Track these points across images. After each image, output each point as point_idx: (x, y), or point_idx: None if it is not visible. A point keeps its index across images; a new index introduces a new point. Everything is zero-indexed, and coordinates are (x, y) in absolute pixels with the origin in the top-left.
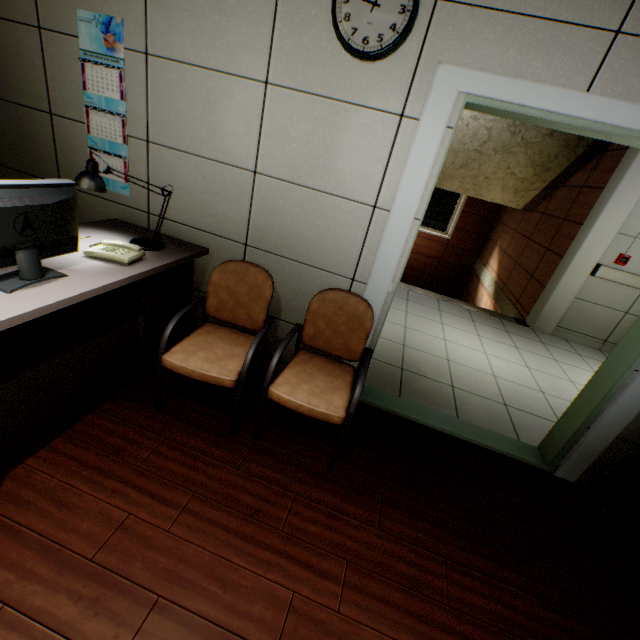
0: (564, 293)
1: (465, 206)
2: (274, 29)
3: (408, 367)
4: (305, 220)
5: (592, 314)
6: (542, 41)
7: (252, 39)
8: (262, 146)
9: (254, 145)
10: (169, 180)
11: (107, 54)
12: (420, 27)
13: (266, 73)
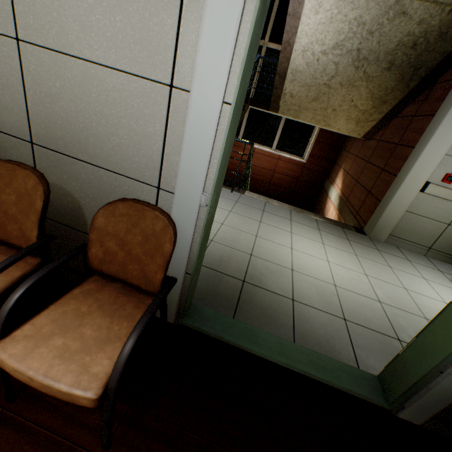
0: (397, 207)
1: (318, 137)
2: None
3: (250, 279)
4: (90, 108)
5: (420, 225)
6: None
7: None
8: None
9: None
10: None
11: None
12: None
13: None
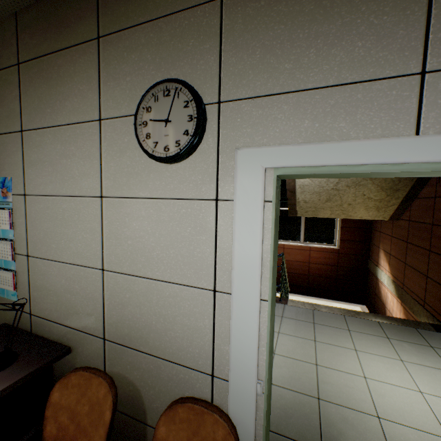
0: None
1: (342, 223)
2: (101, 158)
3: None
4: (151, 310)
5: None
6: (336, 104)
7: (88, 168)
8: (105, 246)
9: (99, 246)
10: (43, 284)
11: (3, 200)
12: (212, 126)
13: (100, 189)
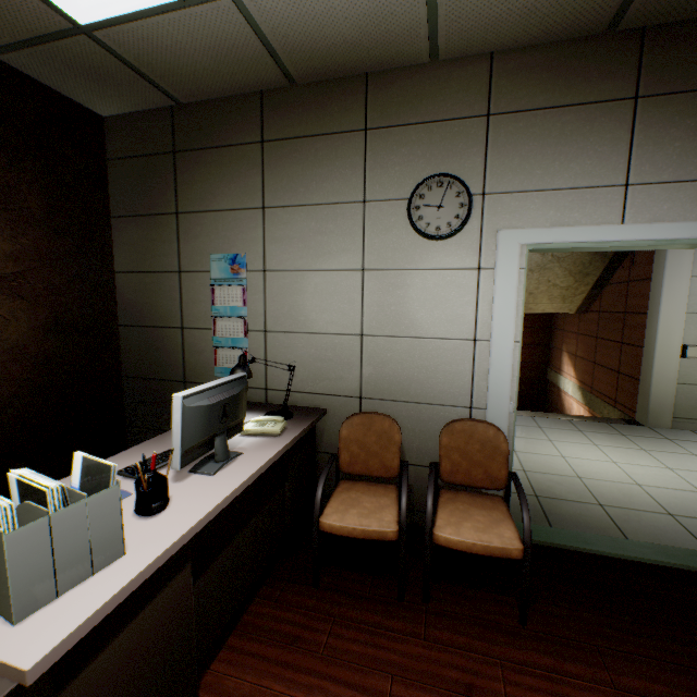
0: (663, 381)
1: None
2: (364, 235)
3: (541, 493)
4: (413, 364)
5: None
6: (572, 201)
7: (348, 245)
8: (365, 314)
9: (358, 315)
10: (285, 357)
11: (233, 277)
12: (476, 212)
13: (362, 264)
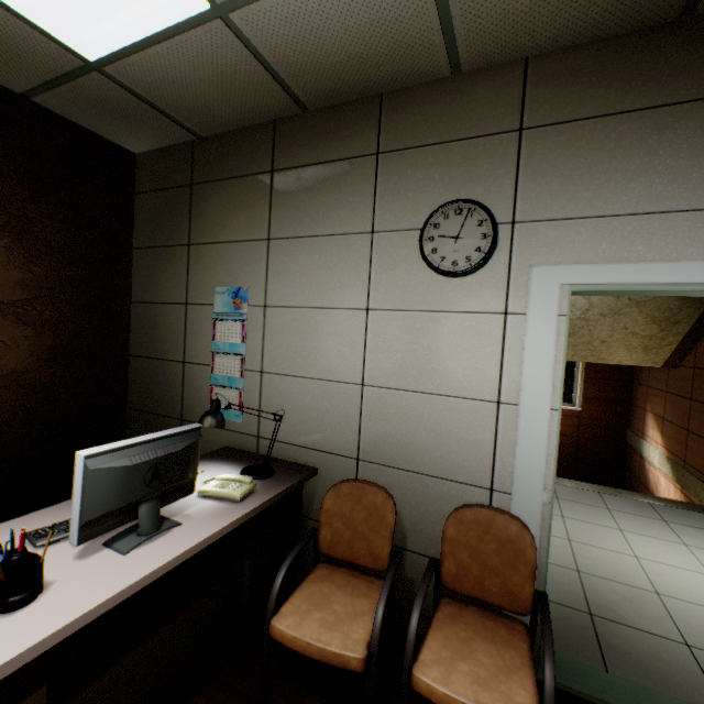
0: None
1: (586, 372)
2: (370, 270)
3: (598, 610)
4: (421, 425)
5: None
6: (633, 230)
7: (352, 280)
8: (367, 360)
9: (360, 360)
10: (279, 403)
11: (234, 312)
12: (503, 244)
13: (366, 302)
